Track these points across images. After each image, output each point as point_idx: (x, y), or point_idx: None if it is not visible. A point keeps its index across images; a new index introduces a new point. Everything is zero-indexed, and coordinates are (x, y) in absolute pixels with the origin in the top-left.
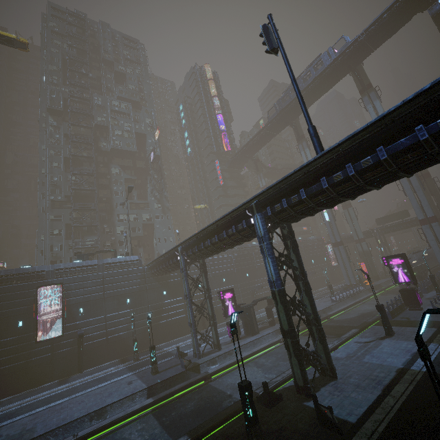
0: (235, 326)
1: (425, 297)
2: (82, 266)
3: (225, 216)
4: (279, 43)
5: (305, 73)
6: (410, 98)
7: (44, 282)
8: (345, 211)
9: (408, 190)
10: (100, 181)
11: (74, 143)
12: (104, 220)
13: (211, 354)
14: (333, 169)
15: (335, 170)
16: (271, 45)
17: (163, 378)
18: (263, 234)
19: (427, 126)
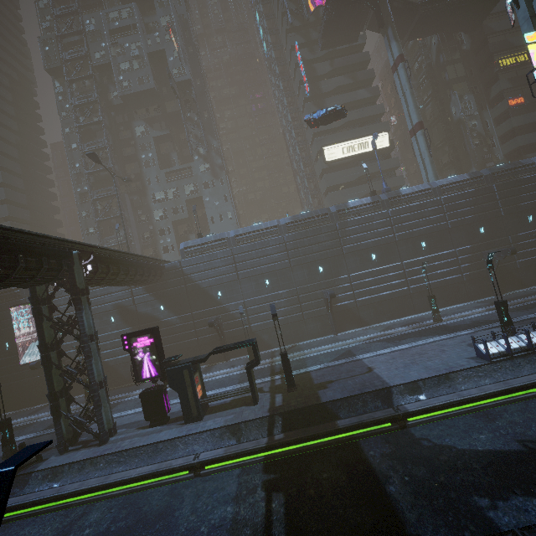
0: None
1: None
2: None
3: None
4: None
5: None
6: None
7: (18, 302)
8: None
9: None
10: (124, 153)
11: (78, 108)
12: (138, 205)
13: (84, 449)
14: None
15: None
16: None
17: None
18: None
19: None
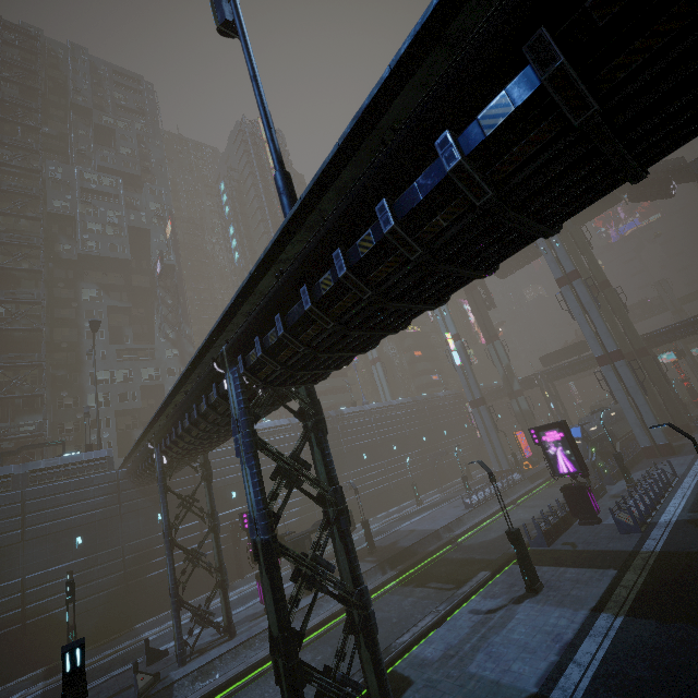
0: (82, 678)
1: (610, 493)
2: None
3: (189, 376)
4: (233, 9)
5: None
6: (401, 54)
7: None
8: (490, 347)
9: (576, 308)
10: (56, 314)
11: (3, 246)
12: (63, 383)
13: (211, 650)
14: (318, 265)
15: (323, 267)
16: (222, 14)
17: None
18: (238, 413)
19: (461, 134)
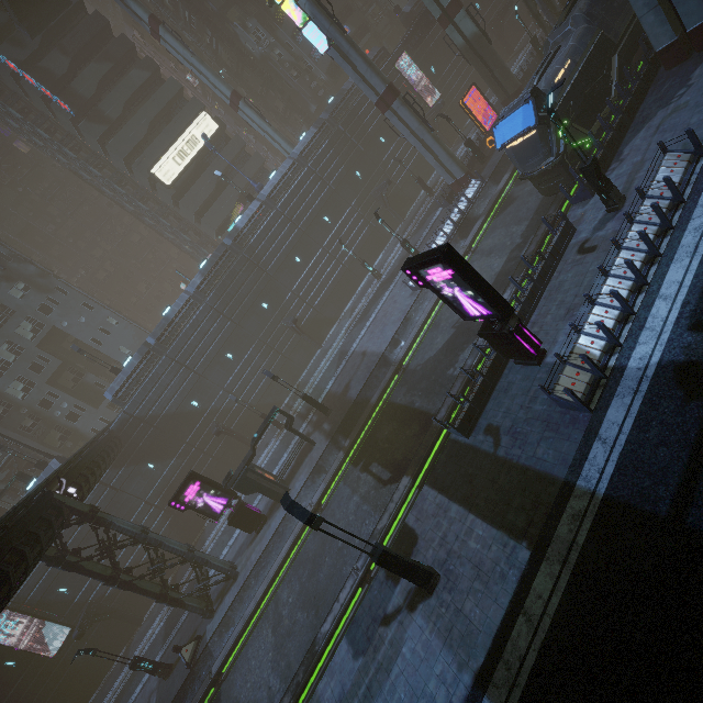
0: None
1: (579, 235)
2: None
3: None
4: None
5: None
6: None
7: None
8: None
9: None
10: None
11: None
12: None
13: (226, 596)
14: None
15: None
16: None
17: (169, 700)
18: None
19: None
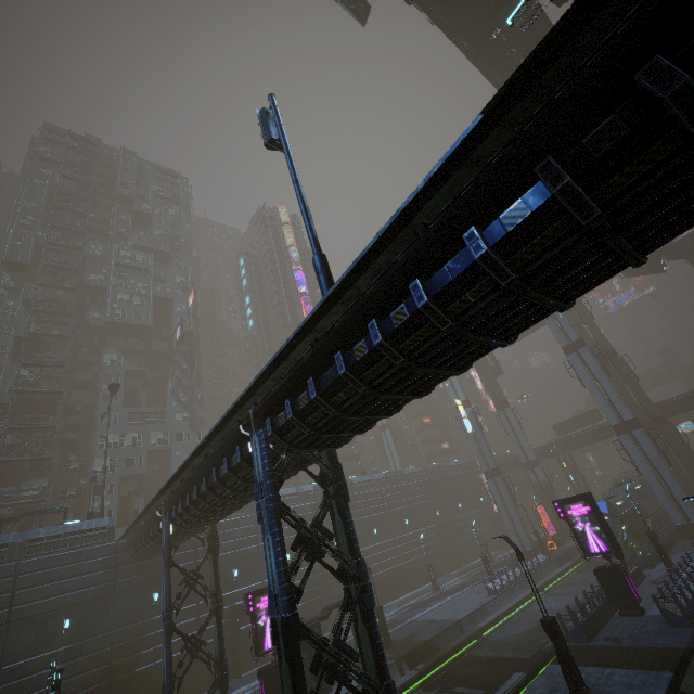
0: None
1: (649, 578)
2: None
3: (212, 439)
4: (279, 131)
5: None
6: (435, 172)
7: None
8: (500, 414)
9: (585, 376)
10: (77, 377)
11: (38, 314)
12: (73, 446)
13: None
14: (352, 334)
15: (357, 335)
16: (270, 134)
17: None
18: (262, 476)
19: (485, 229)
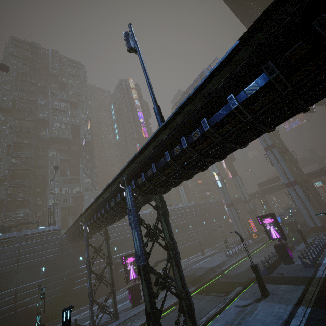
0: (69, 325)
1: (297, 249)
2: (2, 239)
3: (106, 190)
4: (135, 43)
5: (194, 82)
6: (215, 68)
7: None
8: (234, 179)
9: (274, 161)
10: (37, 162)
11: (17, 133)
12: (38, 194)
13: (107, 325)
14: (173, 143)
15: (175, 143)
16: (130, 45)
17: None
18: (131, 206)
19: (237, 95)
